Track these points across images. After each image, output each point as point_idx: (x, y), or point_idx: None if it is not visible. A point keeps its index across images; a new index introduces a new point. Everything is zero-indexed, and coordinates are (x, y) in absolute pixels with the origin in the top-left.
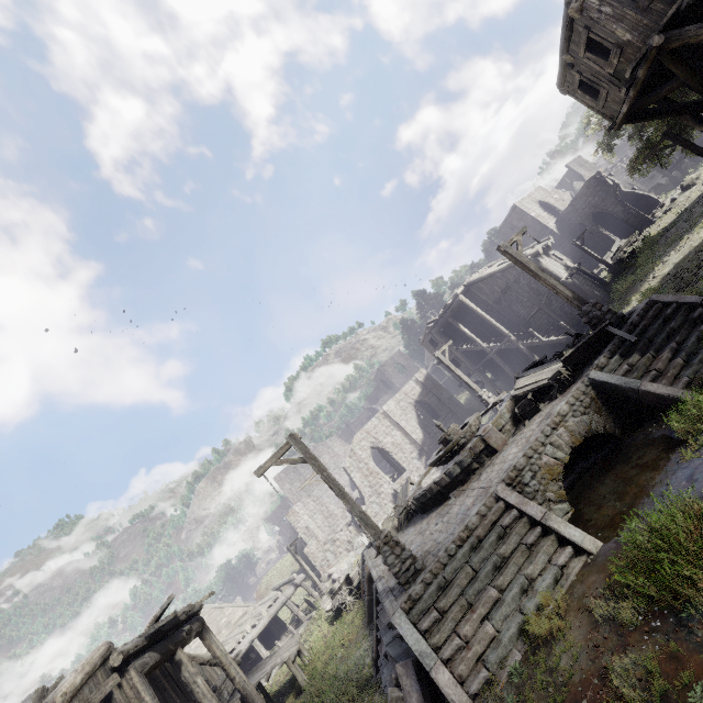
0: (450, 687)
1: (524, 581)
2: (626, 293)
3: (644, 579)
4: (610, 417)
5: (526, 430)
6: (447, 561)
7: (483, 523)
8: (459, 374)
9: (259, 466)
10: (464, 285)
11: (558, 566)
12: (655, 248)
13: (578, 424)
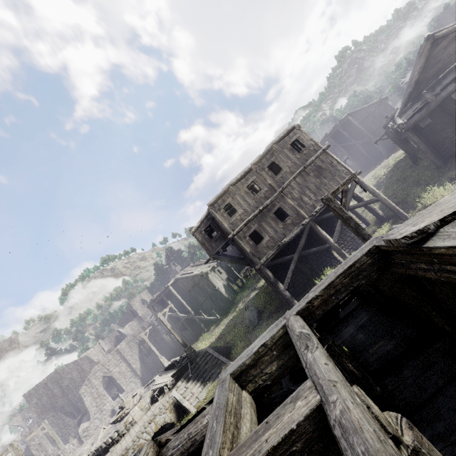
0: None
1: None
2: (238, 302)
3: None
4: (174, 413)
5: (148, 413)
6: None
7: None
8: (152, 347)
9: None
10: (174, 279)
11: None
12: (252, 280)
13: (160, 419)
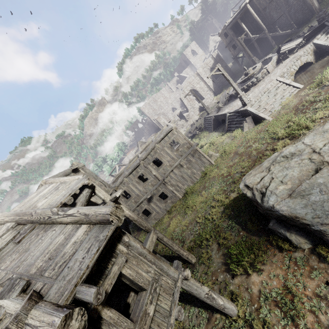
0: (263, 115)
1: (282, 97)
2: (328, 5)
3: (316, 85)
4: (313, 57)
5: (283, 64)
6: (261, 96)
7: (272, 87)
8: (246, 49)
9: (209, 74)
10: None
11: (291, 92)
12: None
13: (304, 59)
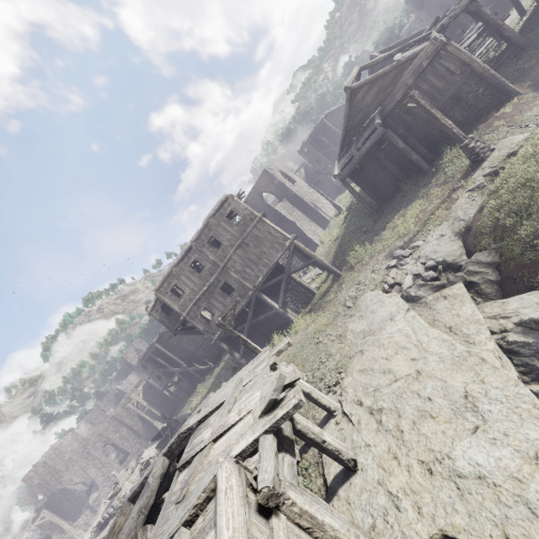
0: None
1: None
2: None
3: None
4: None
5: None
6: None
7: None
8: (142, 414)
9: None
10: (159, 334)
11: None
12: None
13: None
